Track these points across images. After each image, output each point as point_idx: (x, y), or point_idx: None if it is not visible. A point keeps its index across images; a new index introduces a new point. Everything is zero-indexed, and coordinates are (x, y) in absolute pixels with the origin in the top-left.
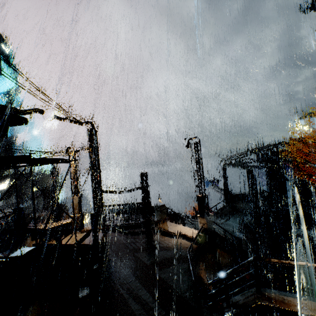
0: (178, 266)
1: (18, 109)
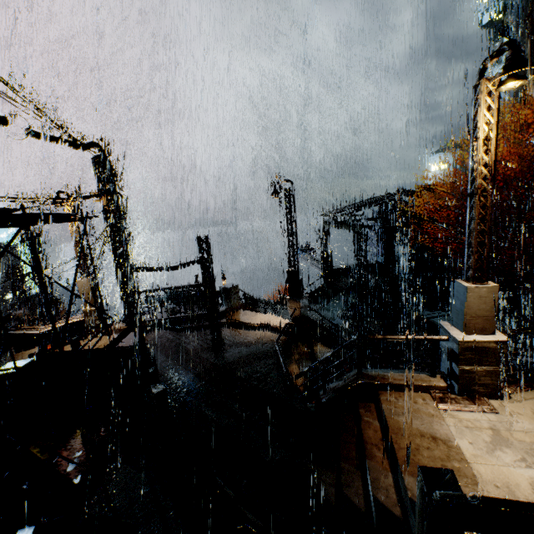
0: (263, 363)
1: None
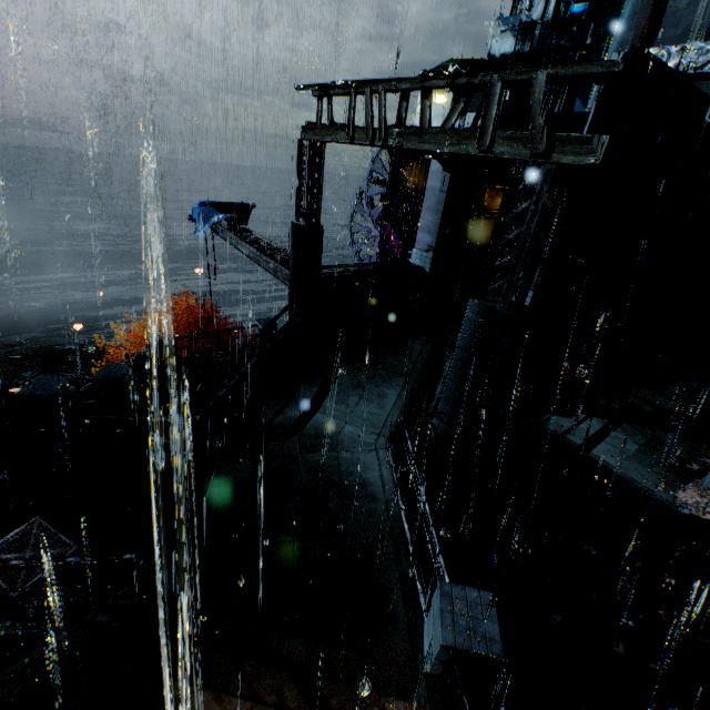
0: None
1: None
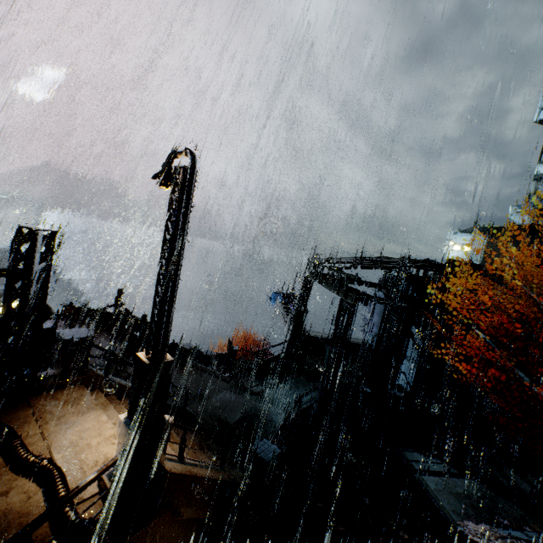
0: None
1: None
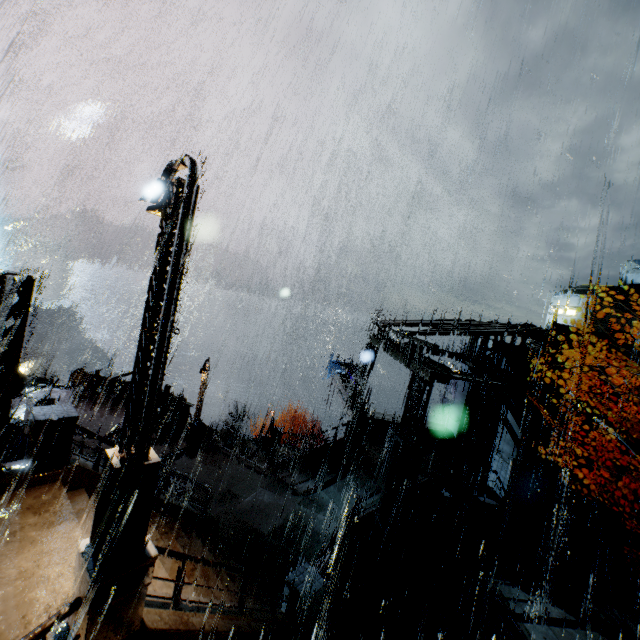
0: None
1: None
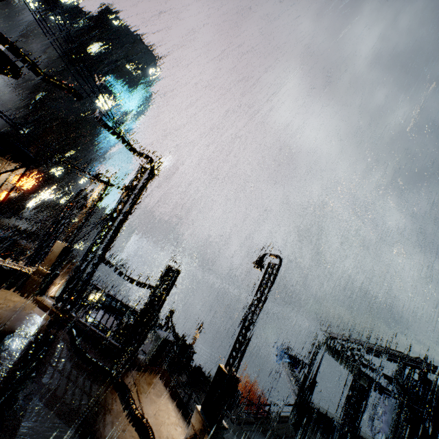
0: None
1: (37, 67)
